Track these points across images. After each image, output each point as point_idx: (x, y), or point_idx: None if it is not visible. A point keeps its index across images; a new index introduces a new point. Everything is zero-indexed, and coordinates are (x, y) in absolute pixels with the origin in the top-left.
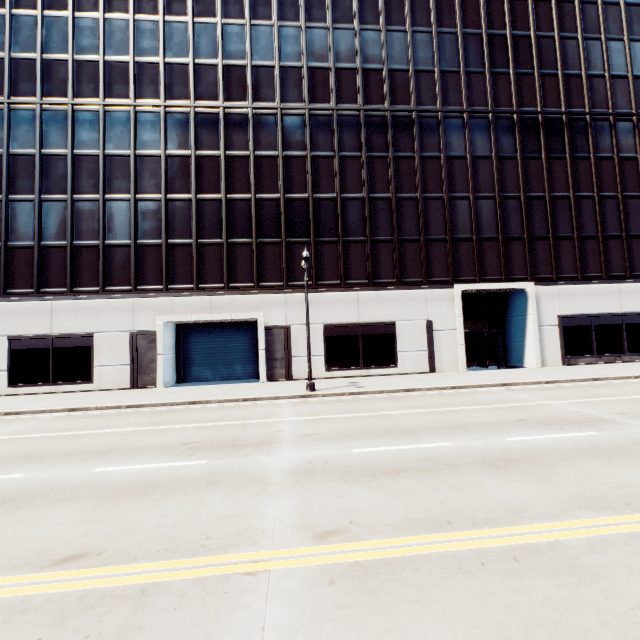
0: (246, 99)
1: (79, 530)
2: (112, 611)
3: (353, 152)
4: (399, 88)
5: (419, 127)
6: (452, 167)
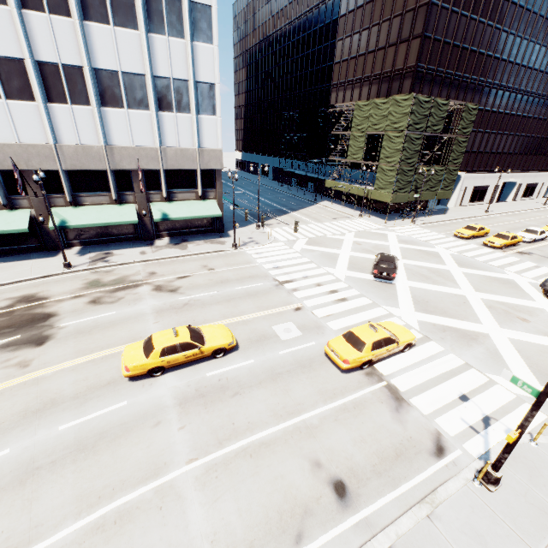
0: None
1: None
2: None
3: None
4: None
5: None
6: None
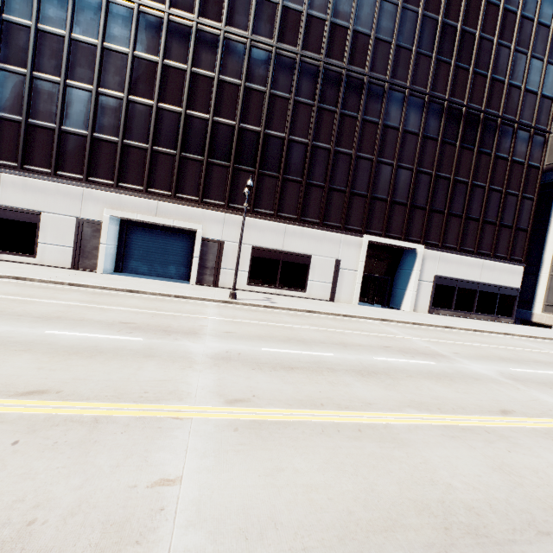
0: (220, 20)
1: (38, 374)
2: (73, 429)
3: (307, 99)
4: (359, 50)
5: (367, 92)
6: (386, 135)
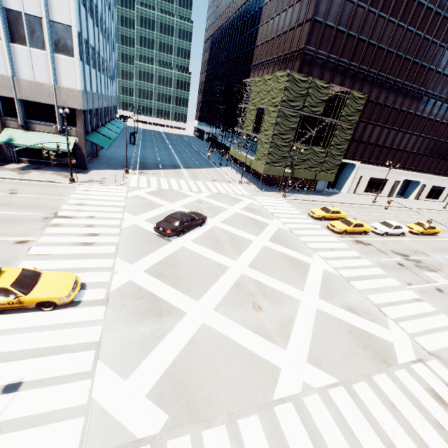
0: None
1: None
2: None
3: None
4: None
5: None
6: None
